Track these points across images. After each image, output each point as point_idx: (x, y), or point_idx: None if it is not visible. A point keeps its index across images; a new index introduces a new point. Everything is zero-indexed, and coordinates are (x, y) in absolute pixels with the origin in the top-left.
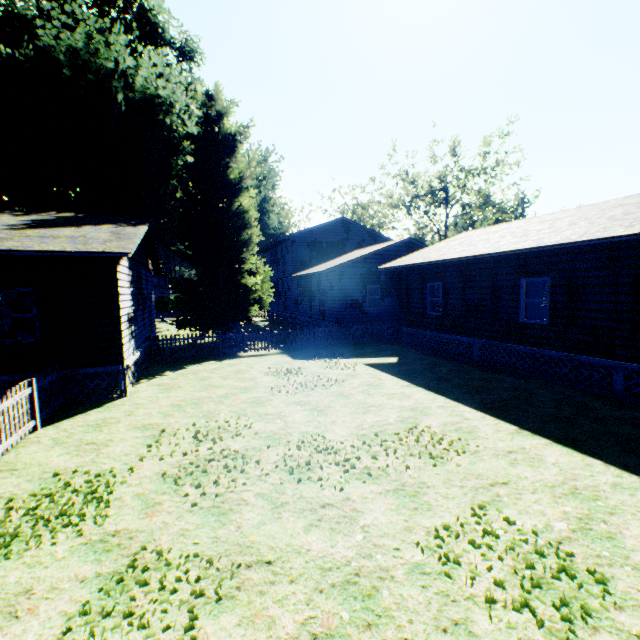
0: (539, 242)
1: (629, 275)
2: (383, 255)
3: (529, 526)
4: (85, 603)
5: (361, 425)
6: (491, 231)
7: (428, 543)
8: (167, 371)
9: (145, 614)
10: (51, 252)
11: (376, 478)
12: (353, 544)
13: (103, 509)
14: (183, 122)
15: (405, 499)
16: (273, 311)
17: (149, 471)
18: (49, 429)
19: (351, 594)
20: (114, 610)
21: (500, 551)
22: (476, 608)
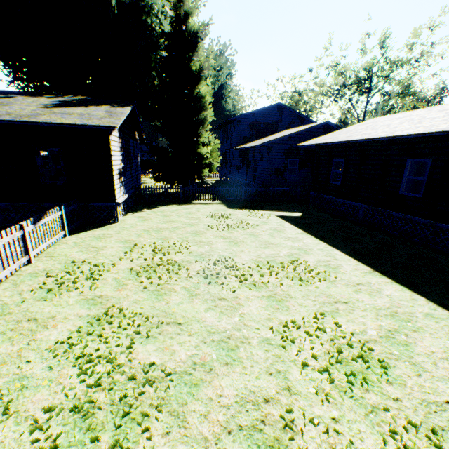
0: (428, 129)
1: None
2: (304, 135)
3: (350, 329)
4: (80, 327)
5: (260, 255)
6: (395, 118)
7: (277, 328)
8: (145, 209)
9: (108, 337)
10: (67, 125)
11: (258, 288)
12: (231, 322)
13: (95, 283)
14: (160, 22)
15: (273, 302)
16: (222, 174)
17: (123, 266)
18: (73, 237)
19: (222, 347)
20: (94, 333)
21: (324, 340)
22: (294, 367)
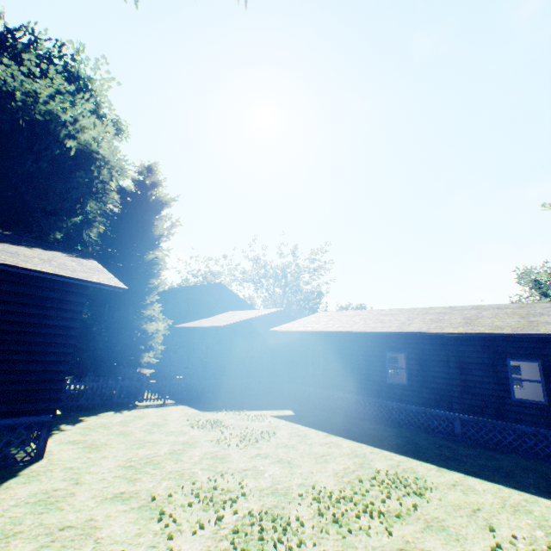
0: (402, 329)
1: (454, 356)
2: (264, 319)
3: (526, 537)
4: None
5: (338, 473)
6: (347, 314)
7: None
8: (62, 424)
9: None
10: (44, 273)
11: (404, 519)
12: None
13: None
14: (111, 177)
15: (443, 533)
16: None
17: (195, 550)
18: None
19: None
20: None
21: None
22: None
